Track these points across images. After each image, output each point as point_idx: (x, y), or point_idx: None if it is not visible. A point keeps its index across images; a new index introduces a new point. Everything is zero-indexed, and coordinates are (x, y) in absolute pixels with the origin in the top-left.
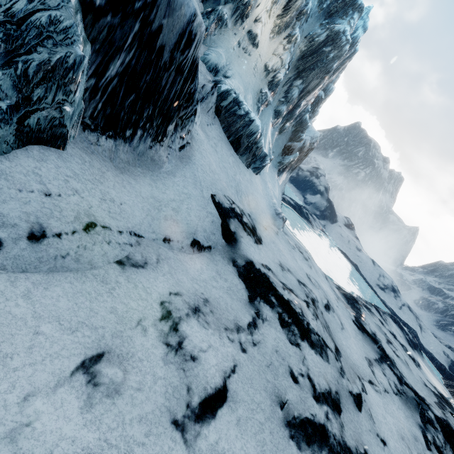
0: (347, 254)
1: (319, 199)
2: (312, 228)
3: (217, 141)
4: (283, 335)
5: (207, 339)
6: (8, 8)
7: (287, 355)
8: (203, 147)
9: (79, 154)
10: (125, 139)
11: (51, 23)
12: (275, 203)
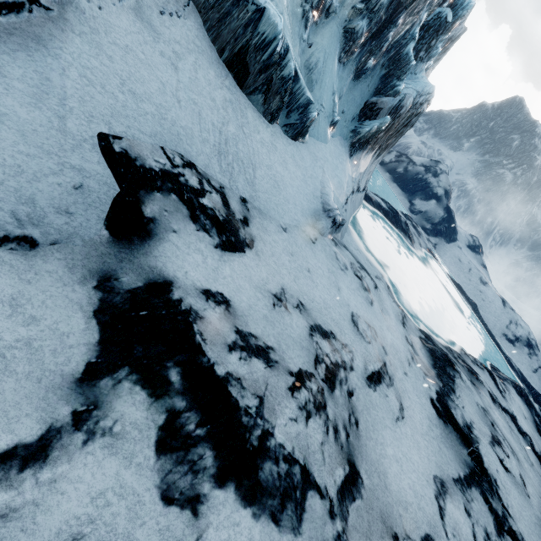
0: (463, 287)
1: (433, 207)
2: (410, 246)
3: (184, 50)
4: (146, 478)
5: None
6: None
7: None
8: (119, 40)
9: None
10: None
11: None
12: (327, 193)
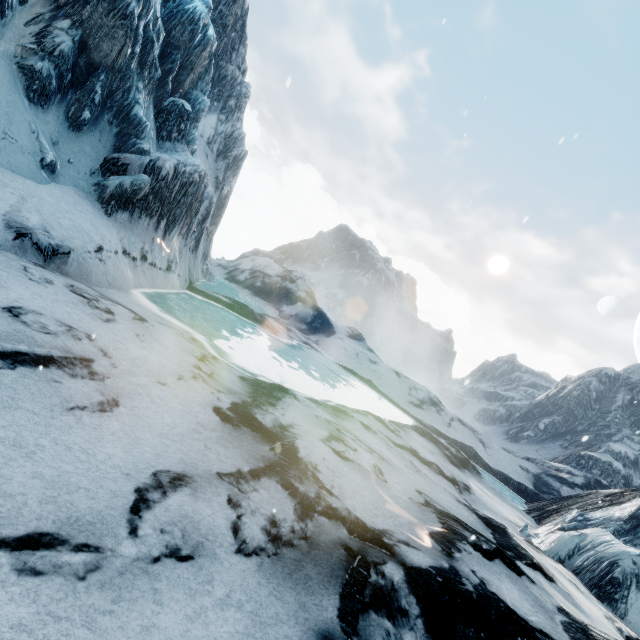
0: (357, 371)
1: (302, 308)
2: (271, 334)
3: None
4: None
5: None
6: None
7: None
8: None
9: None
10: None
11: None
12: (22, 216)
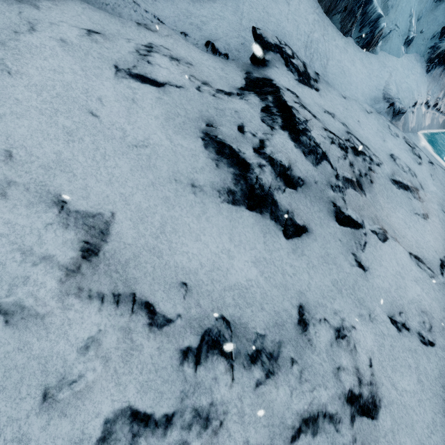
0: None
1: None
2: None
3: None
4: (257, 114)
5: (169, 66)
6: None
7: (248, 120)
8: None
9: None
10: None
11: None
12: (390, 89)
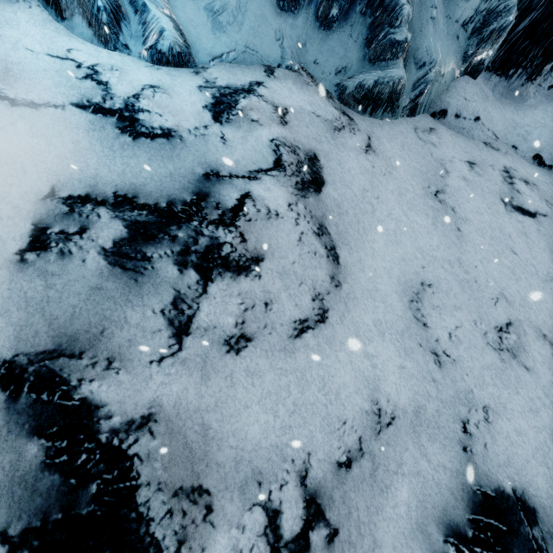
0: None
1: None
2: None
3: None
4: None
5: (530, 193)
6: (488, 9)
7: None
8: None
9: (479, 84)
10: (506, 77)
11: (504, 8)
12: None
